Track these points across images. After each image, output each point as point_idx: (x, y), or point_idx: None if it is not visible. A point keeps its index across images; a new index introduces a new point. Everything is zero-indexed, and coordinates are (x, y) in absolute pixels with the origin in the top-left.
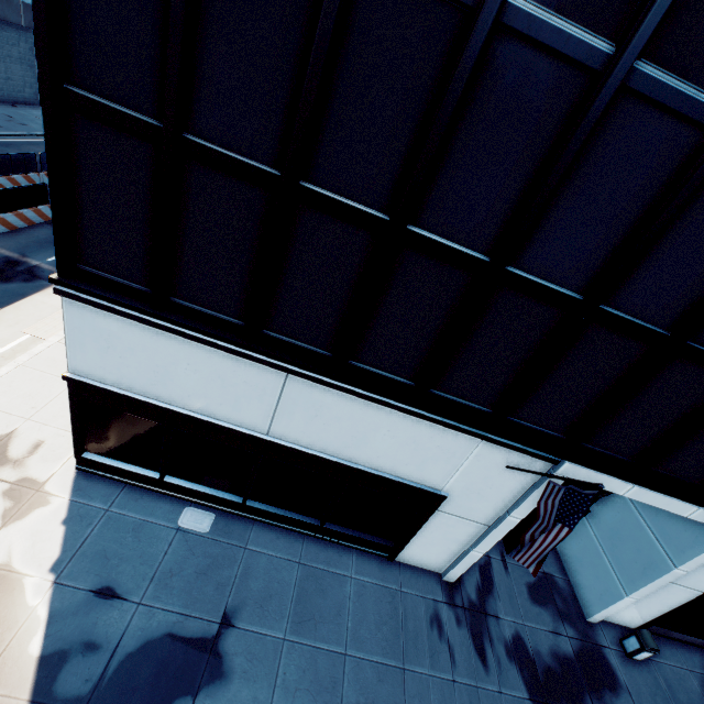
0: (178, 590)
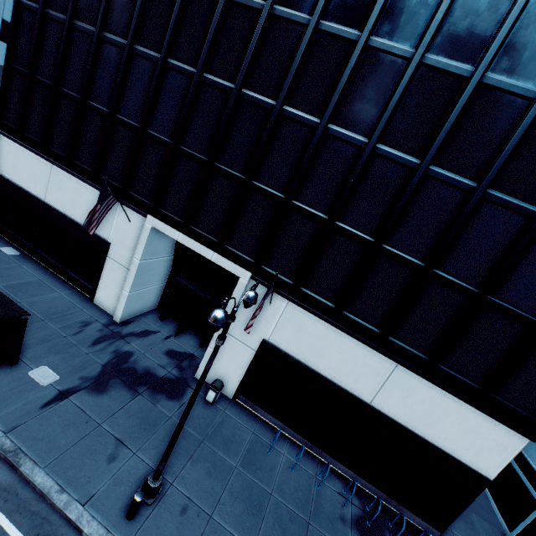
0: None
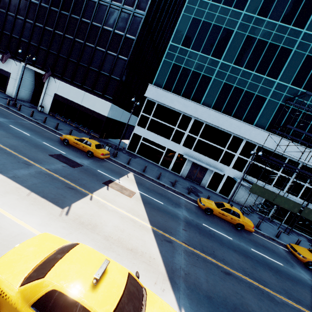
0: None
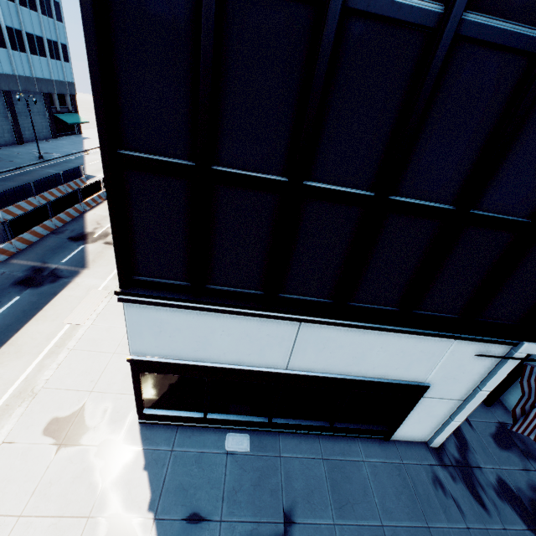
0: (244, 503)
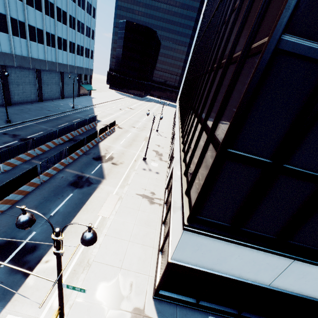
0: None
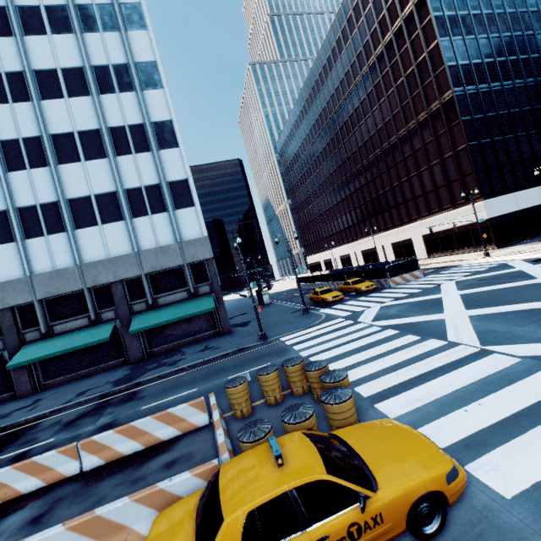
0: None
